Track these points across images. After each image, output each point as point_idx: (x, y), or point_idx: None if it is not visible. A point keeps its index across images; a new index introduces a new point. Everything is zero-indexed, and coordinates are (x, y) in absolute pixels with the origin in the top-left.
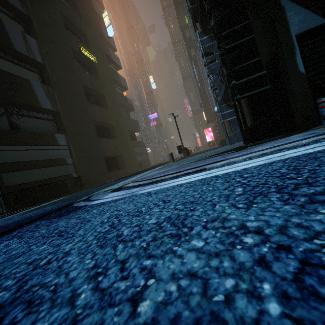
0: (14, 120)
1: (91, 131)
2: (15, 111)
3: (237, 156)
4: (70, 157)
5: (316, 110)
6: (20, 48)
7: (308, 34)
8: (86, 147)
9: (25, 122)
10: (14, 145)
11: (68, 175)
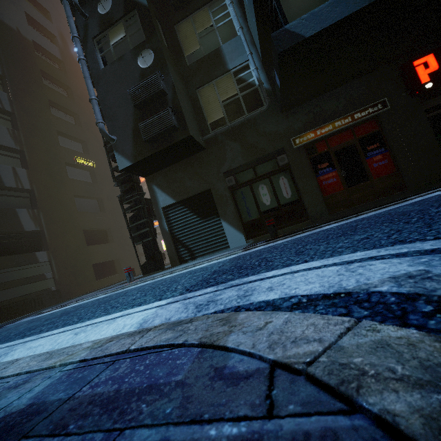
0: None
1: (79, 241)
2: (0, 239)
3: (87, 297)
4: (50, 271)
5: (178, 254)
6: (9, 183)
7: (170, 206)
8: (70, 258)
9: (9, 245)
10: None
11: (46, 290)
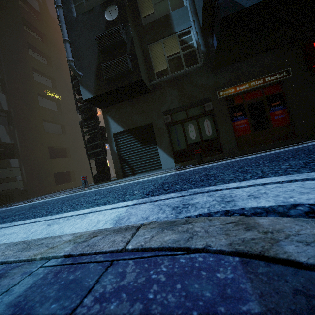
0: None
1: (44, 155)
2: None
3: (50, 196)
4: (20, 175)
5: (123, 170)
6: None
7: (119, 133)
8: (37, 167)
9: None
10: None
11: (16, 189)
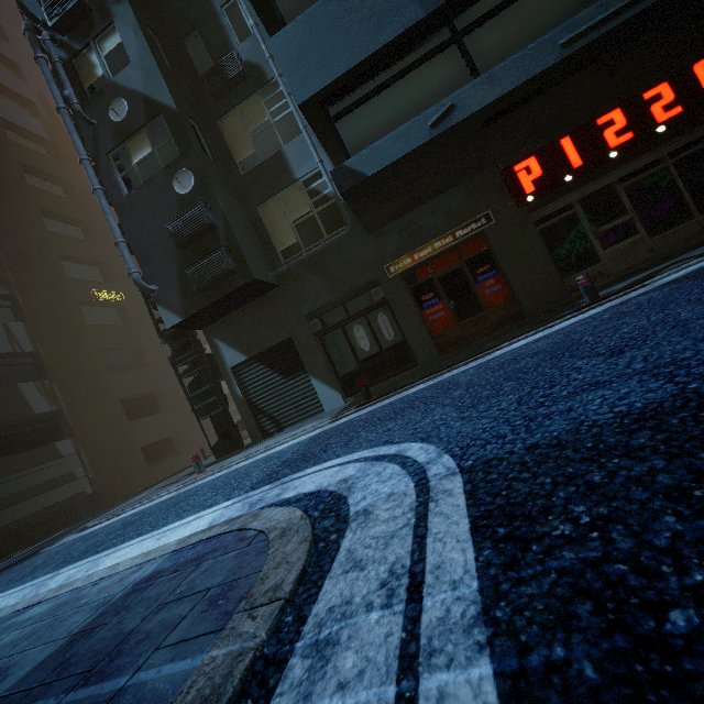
0: (1, 442)
1: (116, 417)
2: (1, 431)
3: (147, 500)
4: (81, 467)
5: (260, 426)
6: (2, 347)
7: (241, 365)
8: (107, 444)
9: (15, 439)
10: (3, 477)
11: (79, 494)
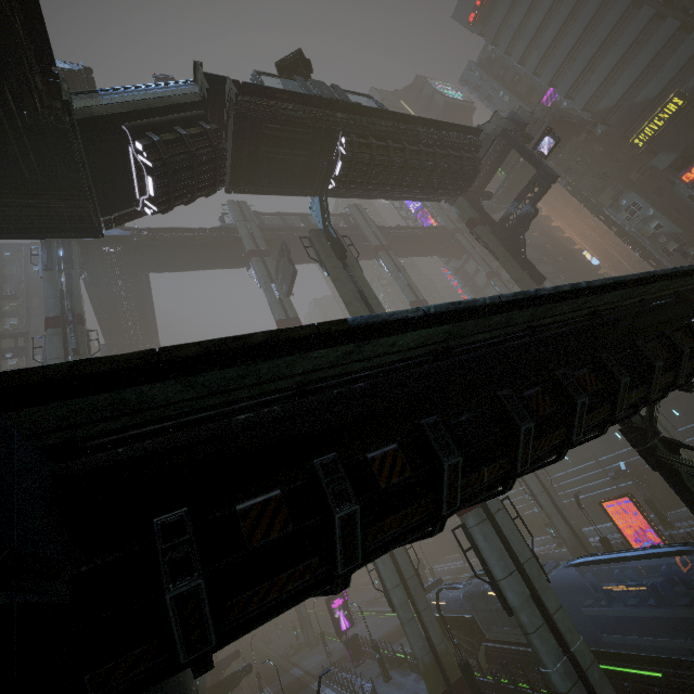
0: None
1: None
2: None
3: None
4: None
5: None
6: None
7: None
8: None
9: None
10: None
11: None
